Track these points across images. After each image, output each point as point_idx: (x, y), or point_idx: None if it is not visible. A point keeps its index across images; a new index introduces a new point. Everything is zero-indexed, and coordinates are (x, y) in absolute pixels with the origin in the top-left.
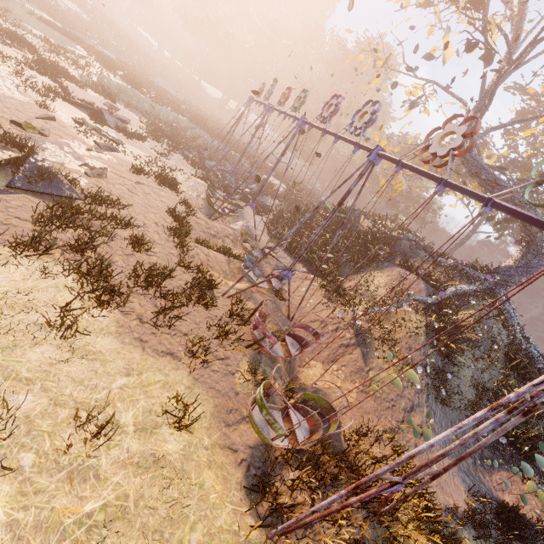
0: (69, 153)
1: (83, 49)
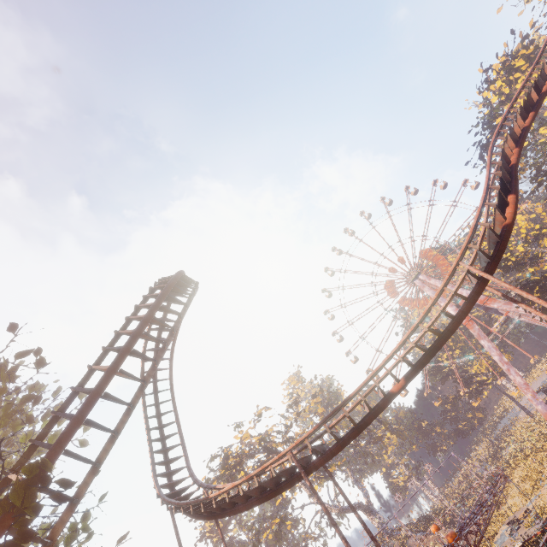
0: None
1: None
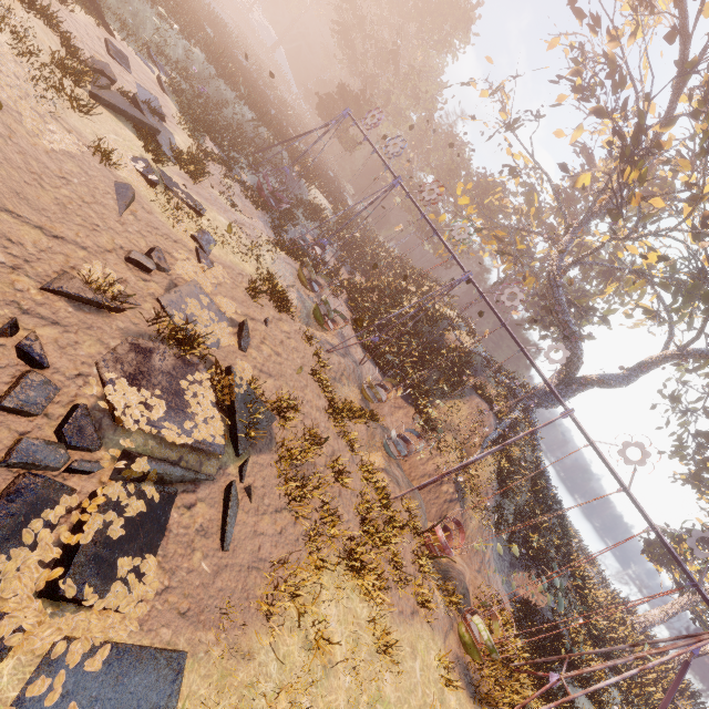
0: (209, 308)
1: None
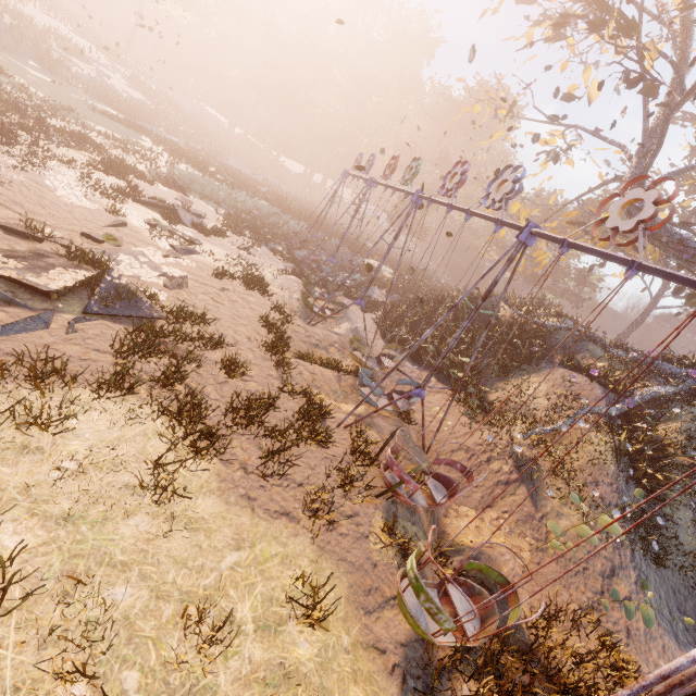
0: (145, 263)
1: (150, 140)
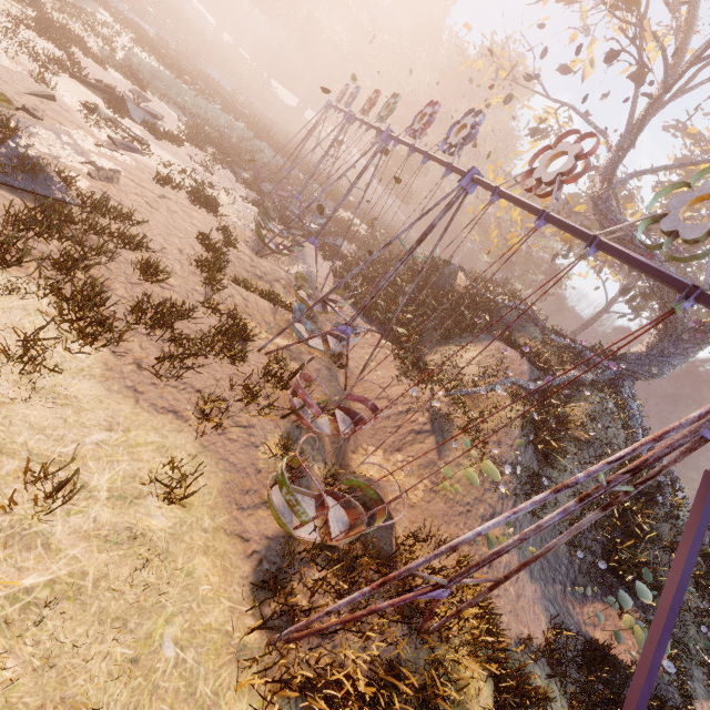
0: (68, 145)
1: (109, 15)
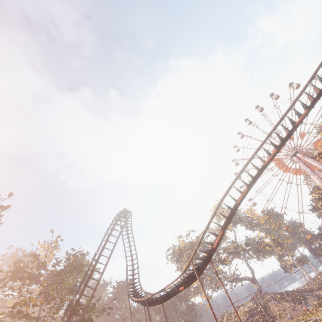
0: None
1: None
